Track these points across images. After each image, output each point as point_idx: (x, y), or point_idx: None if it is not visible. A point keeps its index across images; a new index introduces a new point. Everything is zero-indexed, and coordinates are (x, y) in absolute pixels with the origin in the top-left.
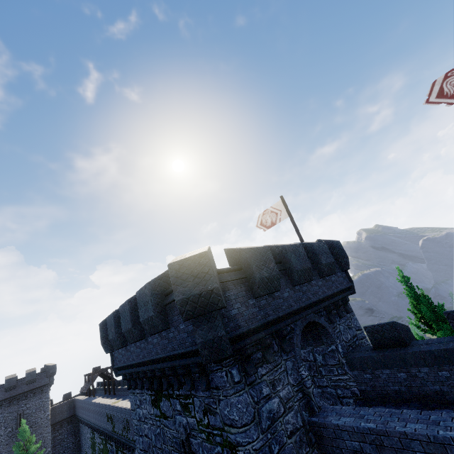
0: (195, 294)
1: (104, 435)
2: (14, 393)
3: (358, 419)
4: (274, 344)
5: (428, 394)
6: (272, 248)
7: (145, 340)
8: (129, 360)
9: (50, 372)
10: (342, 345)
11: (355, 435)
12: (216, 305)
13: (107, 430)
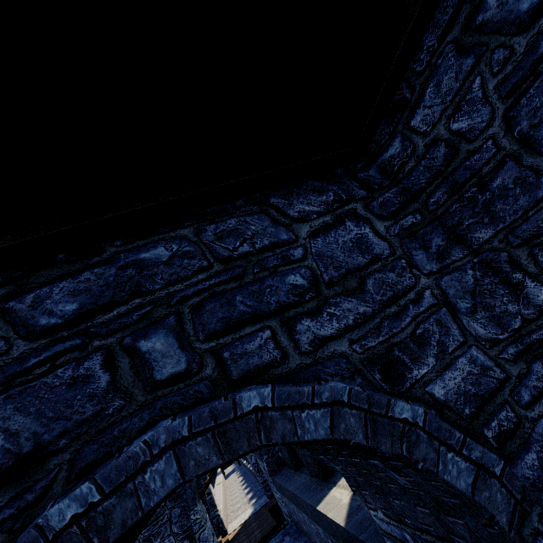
0: None
1: None
2: None
3: None
4: None
5: (306, 533)
6: None
7: None
8: None
9: None
10: (268, 462)
11: None
12: None
13: None
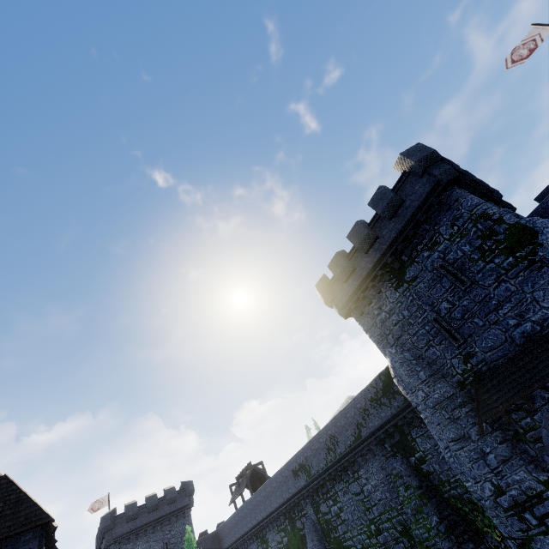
0: (424, 156)
1: (288, 516)
2: (157, 515)
3: None
4: None
5: None
6: None
7: (380, 238)
8: (361, 276)
9: (189, 488)
10: None
11: None
12: (438, 158)
13: (298, 490)
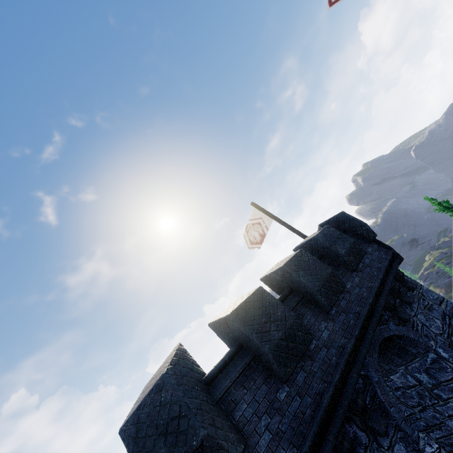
0: None
1: None
2: None
3: None
4: (357, 431)
5: None
6: (270, 278)
7: None
8: None
9: None
10: (442, 347)
11: None
12: None
13: None
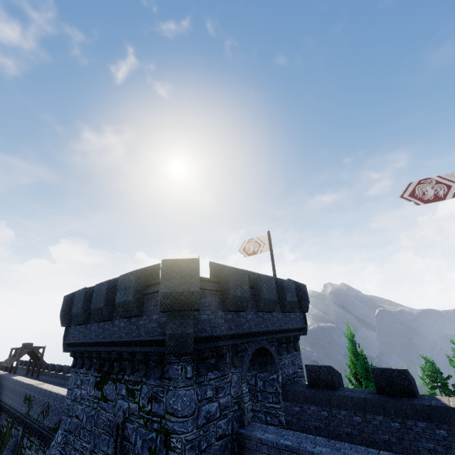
0: (178, 291)
1: (13, 418)
2: None
3: (279, 437)
4: (228, 356)
5: (340, 434)
6: (249, 273)
7: (111, 322)
8: (86, 337)
9: None
10: (282, 376)
11: (272, 449)
12: (192, 306)
13: (19, 412)
